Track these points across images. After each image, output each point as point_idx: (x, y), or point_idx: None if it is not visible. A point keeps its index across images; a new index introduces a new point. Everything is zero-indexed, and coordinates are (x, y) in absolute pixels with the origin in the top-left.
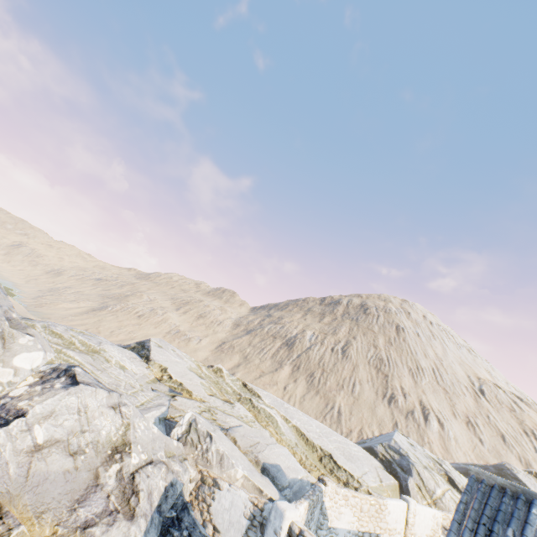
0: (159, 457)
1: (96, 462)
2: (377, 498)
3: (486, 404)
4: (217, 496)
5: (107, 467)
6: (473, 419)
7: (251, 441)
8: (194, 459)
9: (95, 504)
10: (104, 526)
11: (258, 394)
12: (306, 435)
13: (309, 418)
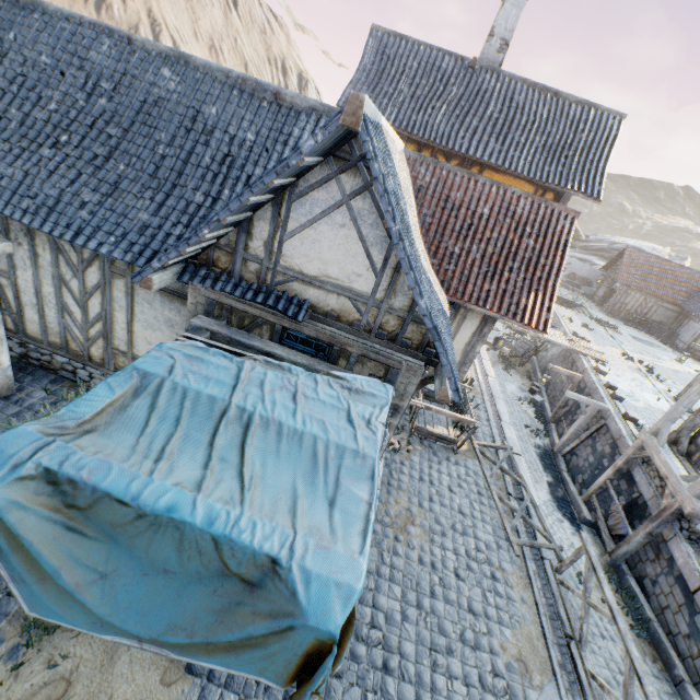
0: None
1: None
2: None
3: (237, 24)
4: None
5: None
6: (219, 44)
7: None
8: None
9: None
10: None
11: None
12: None
13: None
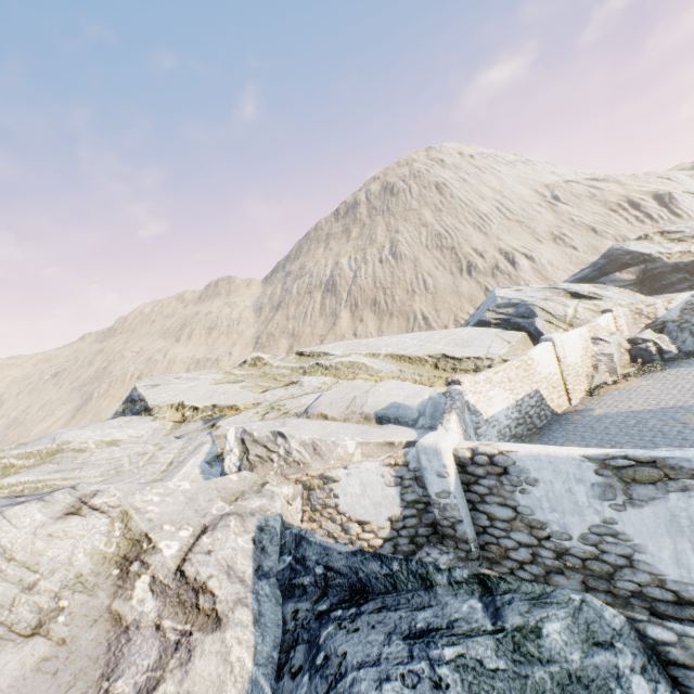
0: (217, 513)
1: (101, 603)
2: (520, 358)
3: (565, 209)
4: (339, 490)
5: (128, 594)
6: (559, 233)
7: (344, 403)
8: (278, 475)
9: (140, 657)
10: (177, 672)
11: (324, 353)
12: (406, 355)
13: (398, 337)
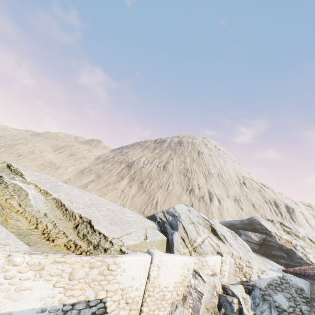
0: None
1: None
2: (105, 258)
3: (246, 189)
4: None
5: None
6: (238, 198)
7: None
8: None
9: None
10: None
11: (22, 173)
12: (67, 206)
13: (86, 193)
